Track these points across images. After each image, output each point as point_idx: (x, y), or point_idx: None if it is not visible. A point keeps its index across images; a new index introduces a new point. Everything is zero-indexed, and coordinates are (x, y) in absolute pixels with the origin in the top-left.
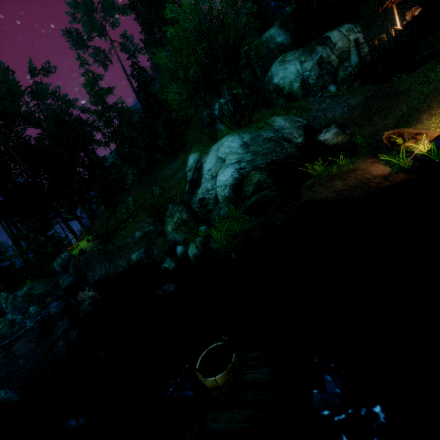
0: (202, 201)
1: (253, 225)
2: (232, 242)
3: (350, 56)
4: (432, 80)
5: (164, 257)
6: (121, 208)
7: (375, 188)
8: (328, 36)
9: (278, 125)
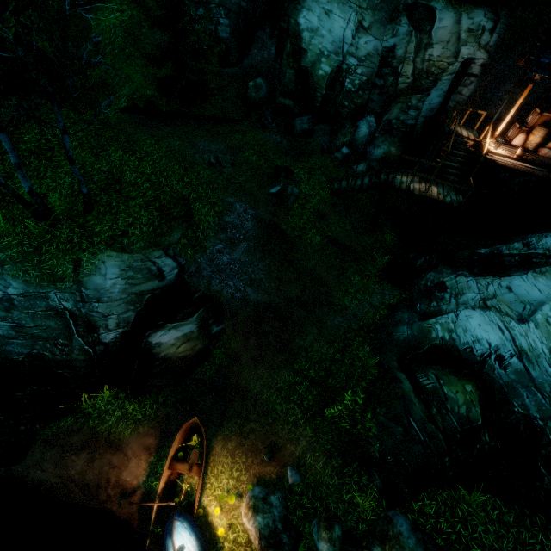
0: None
1: None
2: None
3: (433, 89)
4: (291, 399)
5: None
6: None
7: (98, 505)
8: (437, 12)
9: (94, 286)
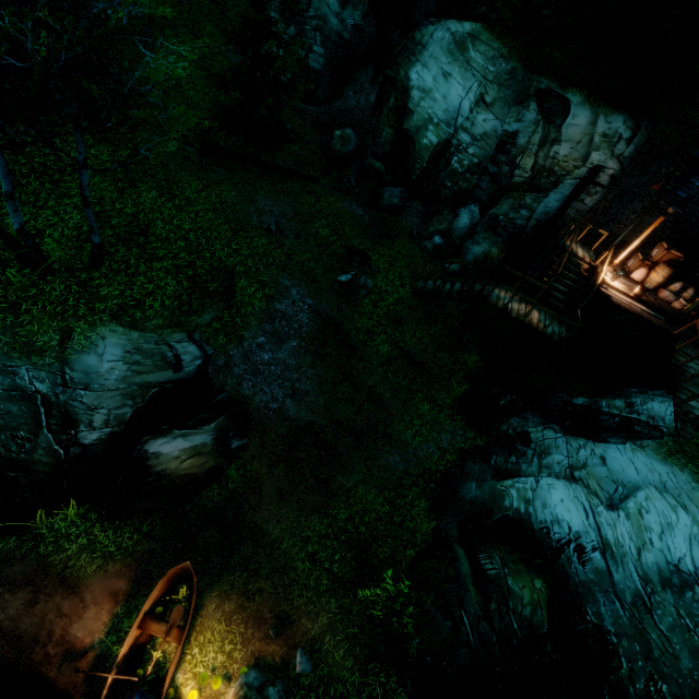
0: None
1: None
2: None
3: (553, 191)
4: (319, 556)
5: None
6: None
7: (30, 667)
8: (571, 106)
9: (85, 367)
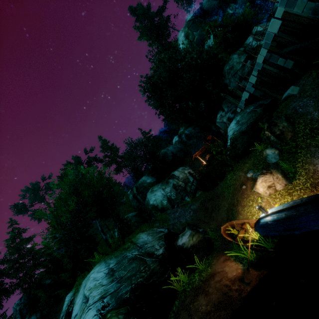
0: None
1: None
2: None
3: (190, 179)
4: (229, 185)
5: None
6: None
7: (239, 300)
8: (173, 174)
9: (141, 241)
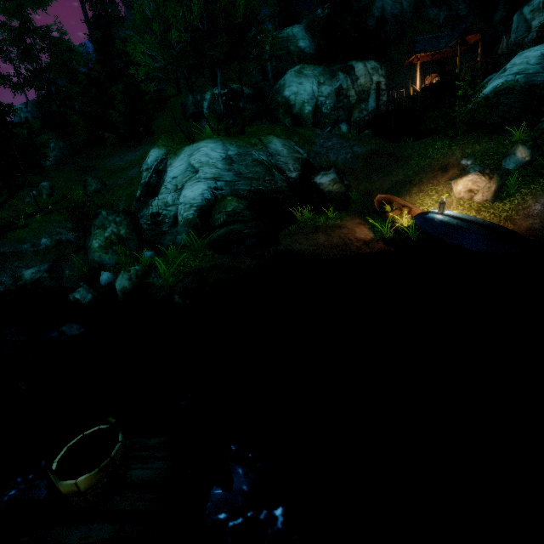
0: (155, 217)
1: (214, 264)
2: (181, 281)
3: (369, 98)
4: (429, 155)
5: (79, 283)
6: (26, 195)
7: (355, 252)
8: (353, 65)
9: (274, 148)
